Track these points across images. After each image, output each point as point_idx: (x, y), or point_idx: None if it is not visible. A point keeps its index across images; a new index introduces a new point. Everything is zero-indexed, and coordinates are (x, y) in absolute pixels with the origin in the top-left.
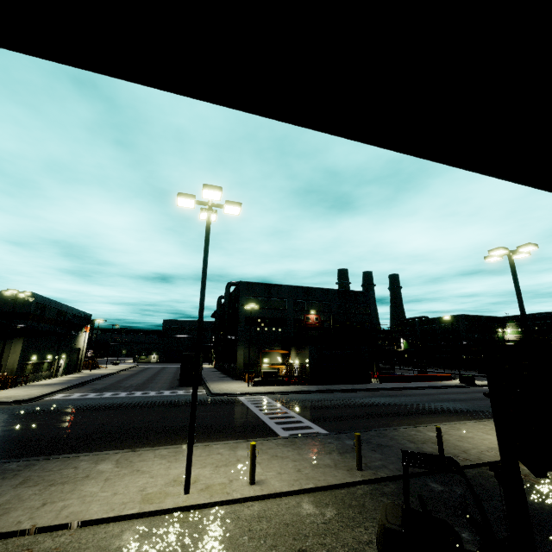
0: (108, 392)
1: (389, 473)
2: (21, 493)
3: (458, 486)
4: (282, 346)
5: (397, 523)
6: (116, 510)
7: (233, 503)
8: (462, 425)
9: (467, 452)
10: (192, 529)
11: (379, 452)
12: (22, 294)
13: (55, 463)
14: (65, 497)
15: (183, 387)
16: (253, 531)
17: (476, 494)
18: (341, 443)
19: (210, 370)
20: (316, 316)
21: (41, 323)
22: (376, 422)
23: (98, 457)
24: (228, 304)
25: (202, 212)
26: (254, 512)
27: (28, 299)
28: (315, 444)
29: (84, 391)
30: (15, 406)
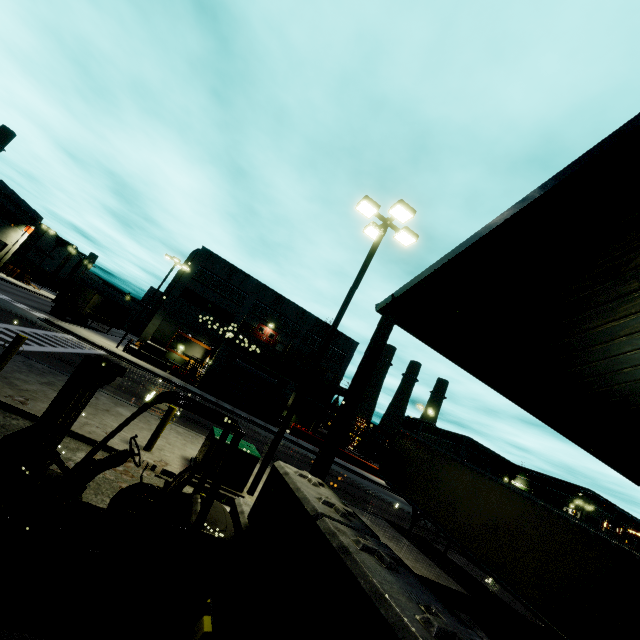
0: None
1: None
2: None
3: None
4: (211, 342)
5: None
6: None
7: None
8: None
9: None
10: None
11: None
12: None
13: None
14: None
15: (46, 313)
16: None
17: None
18: None
19: None
20: (272, 332)
21: None
22: (128, 397)
23: None
24: (183, 270)
25: None
26: None
27: None
28: None
29: None
30: None
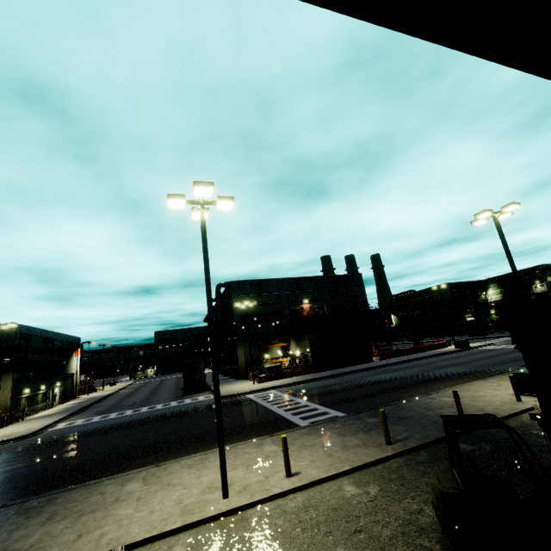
0: (112, 413)
1: (418, 443)
2: (51, 530)
3: (485, 442)
4: (281, 339)
5: (452, 486)
6: (157, 527)
7: (275, 498)
8: (471, 386)
9: (483, 410)
10: (242, 531)
11: (401, 424)
12: (5, 326)
13: (79, 493)
14: (100, 524)
15: (188, 395)
16: (303, 522)
17: (527, 444)
18: (362, 422)
19: (211, 375)
20: (309, 305)
21: (29, 354)
22: (389, 397)
23: (123, 478)
24: (220, 305)
25: (193, 212)
26: (299, 503)
27: (11, 331)
28: (338, 428)
29: (86, 416)
30: (17, 443)
